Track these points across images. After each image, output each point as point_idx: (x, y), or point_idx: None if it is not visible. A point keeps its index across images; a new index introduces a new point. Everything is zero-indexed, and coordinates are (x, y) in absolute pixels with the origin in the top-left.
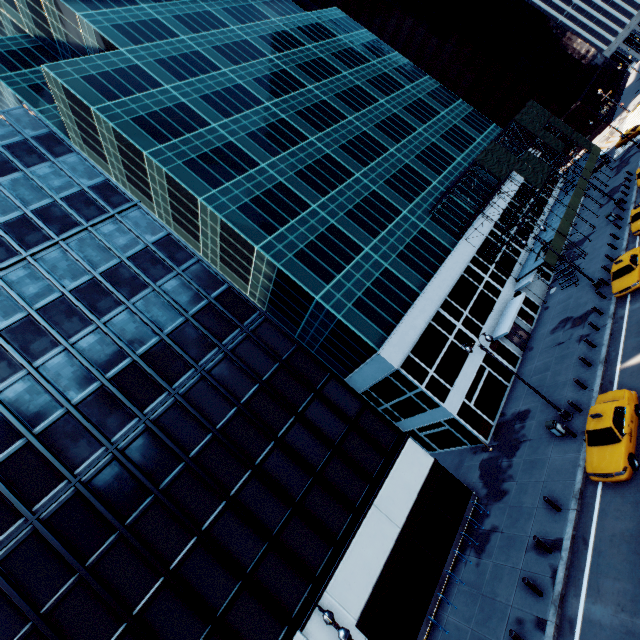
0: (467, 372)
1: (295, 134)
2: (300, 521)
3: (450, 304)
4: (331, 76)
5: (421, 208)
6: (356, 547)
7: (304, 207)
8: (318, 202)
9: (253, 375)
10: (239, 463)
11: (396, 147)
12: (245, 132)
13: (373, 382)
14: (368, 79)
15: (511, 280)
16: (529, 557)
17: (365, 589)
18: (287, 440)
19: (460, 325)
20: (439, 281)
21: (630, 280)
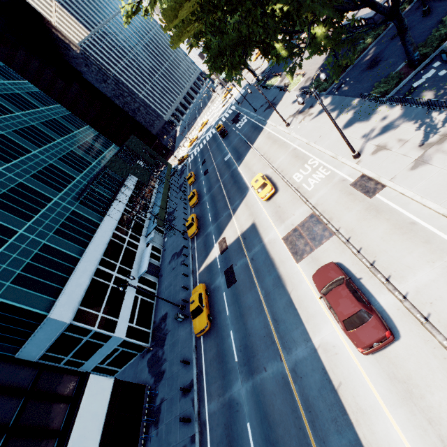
0: (127, 304)
1: None
2: None
3: (106, 261)
4: None
5: (70, 196)
6: None
7: None
8: None
9: None
10: None
11: (39, 150)
12: None
13: (49, 344)
14: None
15: (143, 237)
16: (182, 403)
17: None
18: None
19: (116, 273)
20: (94, 246)
21: (193, 229)
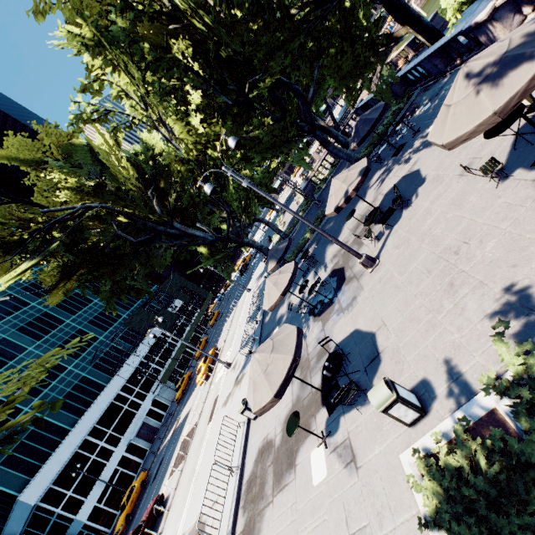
0: (103, 479)
1: None
2: None
3: (98, 429)
4: None
5: (86, 360)
6: None
7: None
8: None
9: None
10: None
11: (72, 318)
12: None
13: (24, 521)
14: None
15: (151, 393)
16: None
17: None
18: None
19: (103, 443)
20: (89, 414)
21: (178, 394)
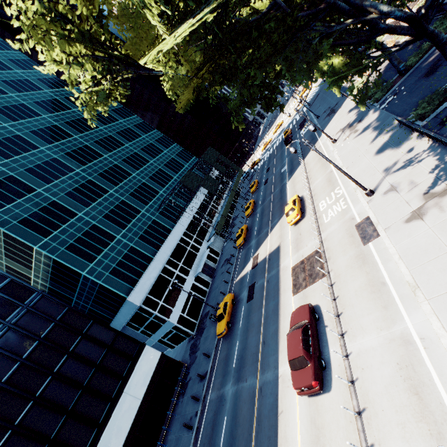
0: (182, 297)
1: (65, 168)
2: (72, 421)
3: (172, 261)
4: (91, 129)
5: (153, 208)
6: (113, 422)
7: (73, 215)
8: (83, 211)
9: (33, 336)
10: (22, 400)
11: (137, 172)
12: (24, 168)
13: (129, 317)
14: (117, 131)
15: (205, 241)
16: (198, 385)
17: (119, 445)
18: (61, 372)
19: (178, 272)
20: (164, 249)
21: (240, 240)
